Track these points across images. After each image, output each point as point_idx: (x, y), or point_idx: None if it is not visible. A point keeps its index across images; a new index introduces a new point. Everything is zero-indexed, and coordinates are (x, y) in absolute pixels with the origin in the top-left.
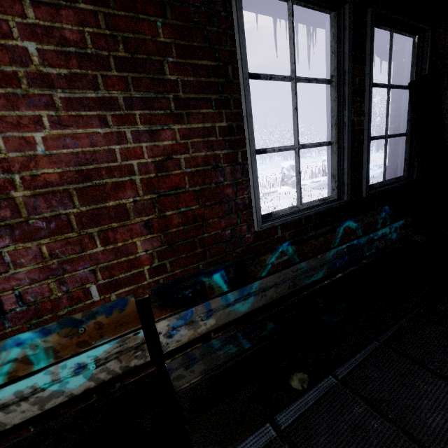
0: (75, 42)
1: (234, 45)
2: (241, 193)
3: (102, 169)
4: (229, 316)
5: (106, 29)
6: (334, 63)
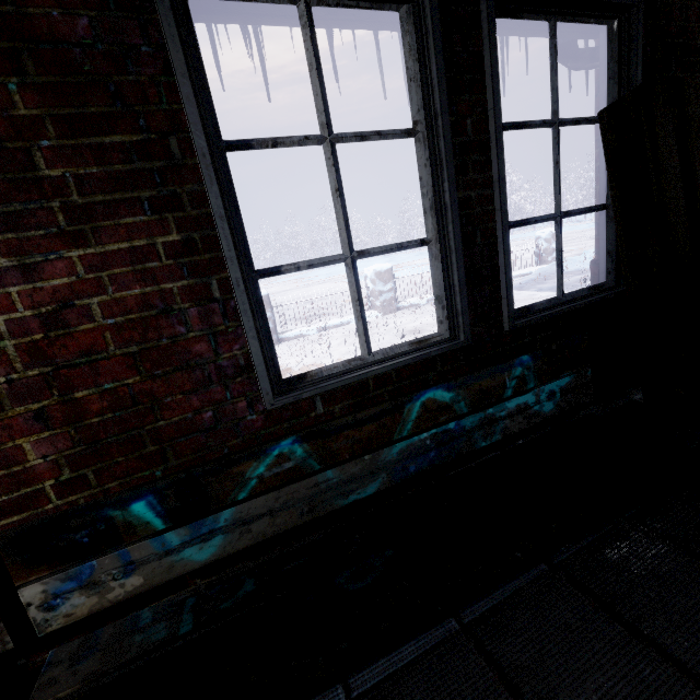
0: None
1: (177, 100)
2: (226, 349)
3: None
4: (172, 569)
5: None
6: (416, 98)
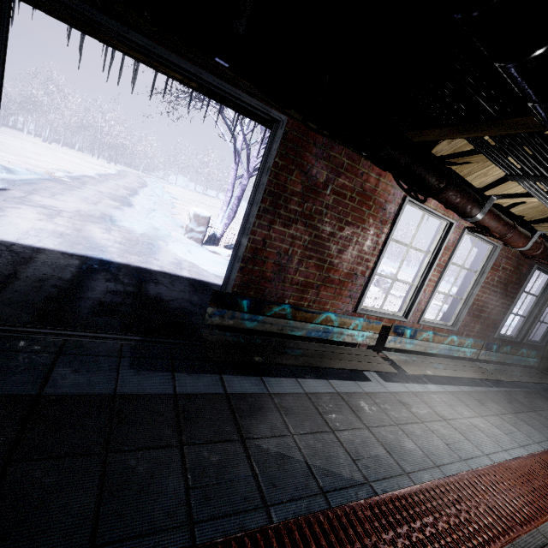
0: (501, 279)
1: (523, 283)
2: (499, 323)
3: (485, 306)
4: (490, 358)
5: (507, 277)
6: (541, 291)
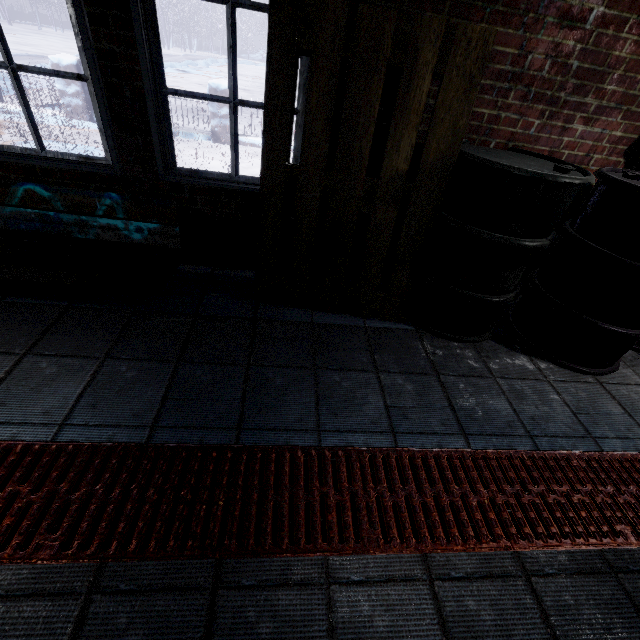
0: None
1: None
2: None
3: None
4: None
5: None
6: None
